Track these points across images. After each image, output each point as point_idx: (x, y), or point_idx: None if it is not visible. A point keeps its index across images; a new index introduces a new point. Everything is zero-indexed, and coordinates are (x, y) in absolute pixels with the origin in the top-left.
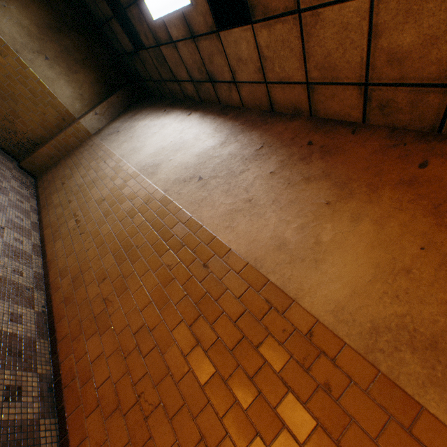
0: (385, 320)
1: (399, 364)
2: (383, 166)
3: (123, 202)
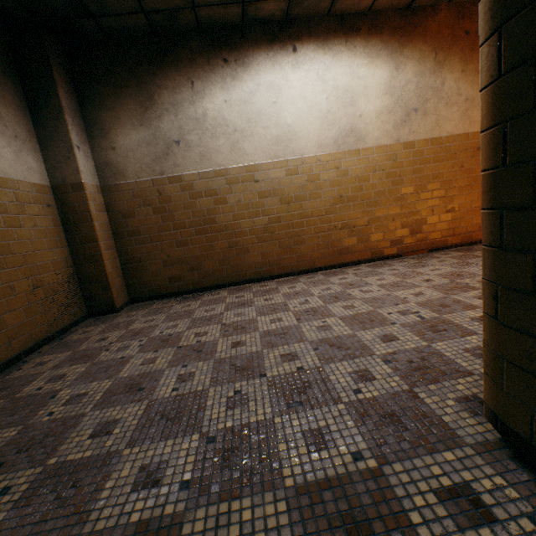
0: None
1: None
2: None
3: (370, 179)
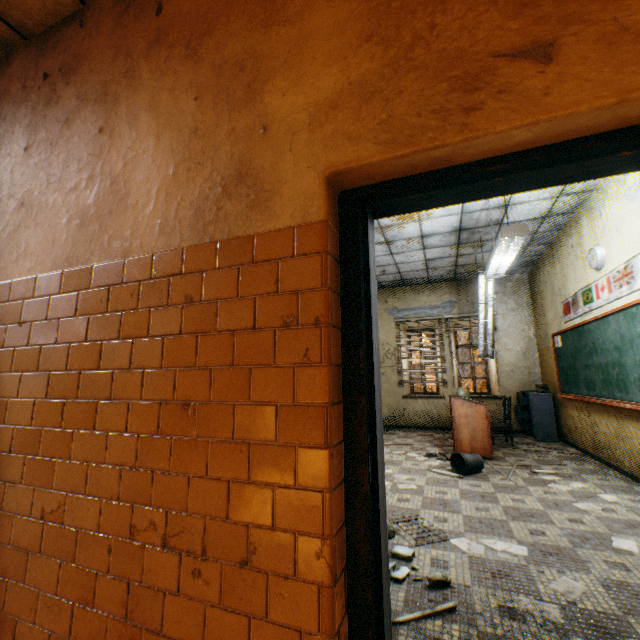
0: (201, 194)
1: (226, 219)
2: (128, 42)
3: None
